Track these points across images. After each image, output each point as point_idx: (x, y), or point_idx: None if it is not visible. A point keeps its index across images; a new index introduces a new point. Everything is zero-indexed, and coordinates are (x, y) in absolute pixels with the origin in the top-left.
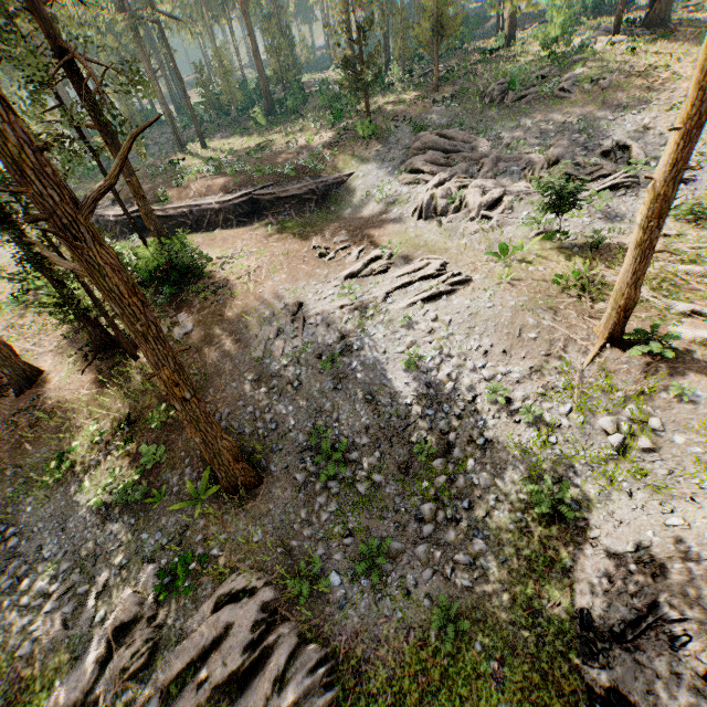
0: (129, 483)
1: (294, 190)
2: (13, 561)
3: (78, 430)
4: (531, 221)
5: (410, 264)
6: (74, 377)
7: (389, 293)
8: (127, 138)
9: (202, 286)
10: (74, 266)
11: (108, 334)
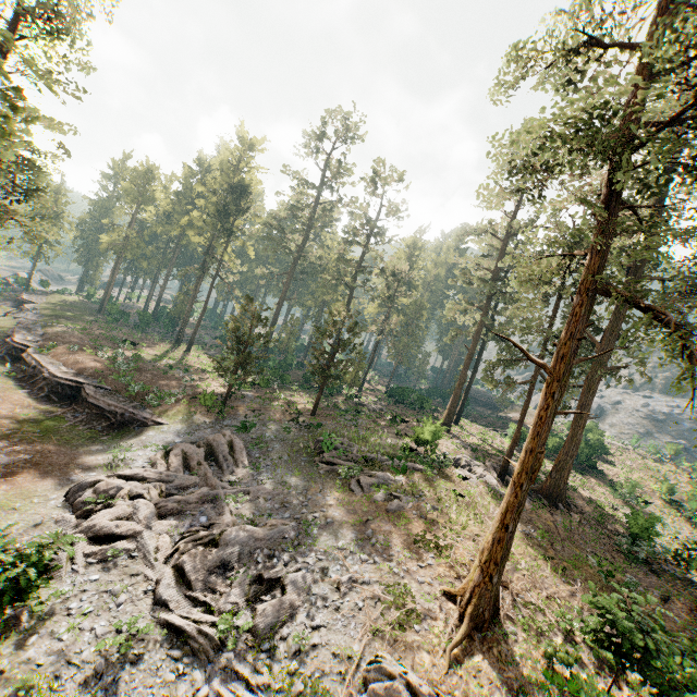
0: None
1: (104, 403)
2: None
3: None
4: None
5: None
6: None
7: None
8: None
9: None
10: None
11: None
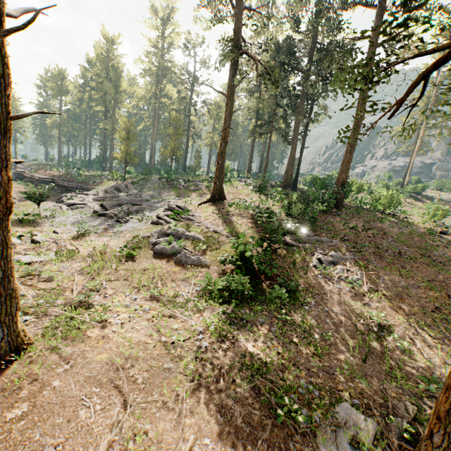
0: None
1: (67, 184)
2: None
3: None
4: (48, 209)
5: None
6: None
7: None
8: None
9: None
10: None
11: None
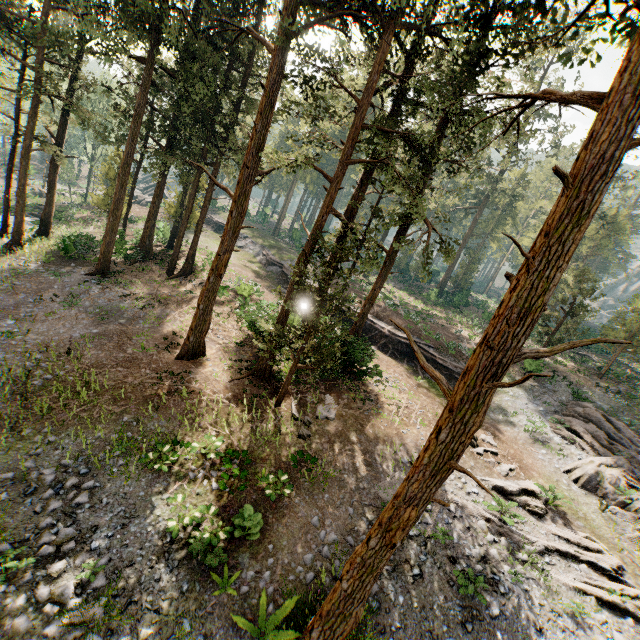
0: (216, 538)
1: (451, 364)
2: (66, 520)
3: (199, 429)
4: None
5: (570, 530)
6: (224, 379)
7: (547, 548)
8: (594, 340)
9: (355, 386)
10: (442, 378)
11: (272, 368)
